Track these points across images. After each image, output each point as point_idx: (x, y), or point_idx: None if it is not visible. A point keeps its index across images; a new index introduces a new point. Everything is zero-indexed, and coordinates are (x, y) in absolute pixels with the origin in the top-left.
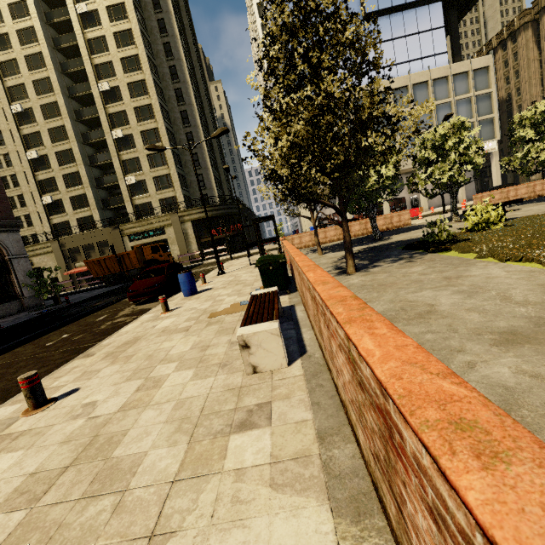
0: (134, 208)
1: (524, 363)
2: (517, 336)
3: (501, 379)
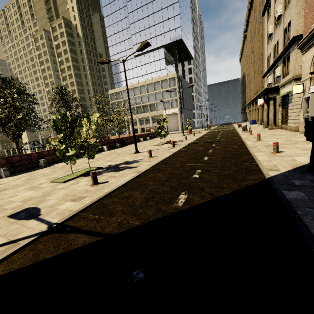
0: None
1: None
2: None
3: None
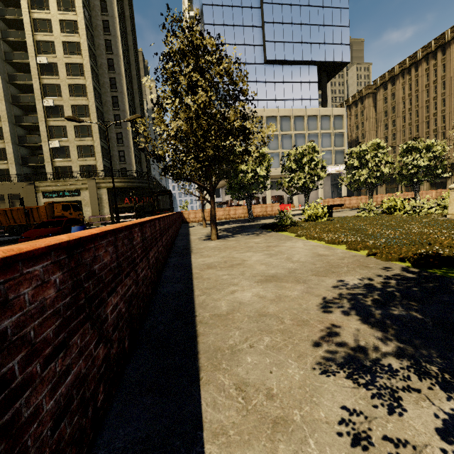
0: (54, 169)
1: (263, 291)
2: (273, 278)
3: (243, 298)
